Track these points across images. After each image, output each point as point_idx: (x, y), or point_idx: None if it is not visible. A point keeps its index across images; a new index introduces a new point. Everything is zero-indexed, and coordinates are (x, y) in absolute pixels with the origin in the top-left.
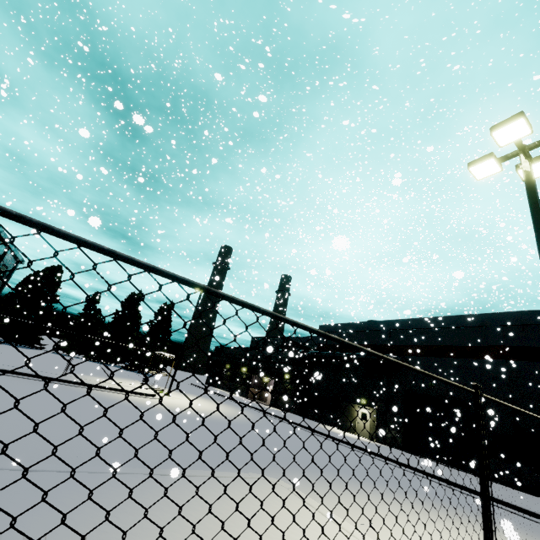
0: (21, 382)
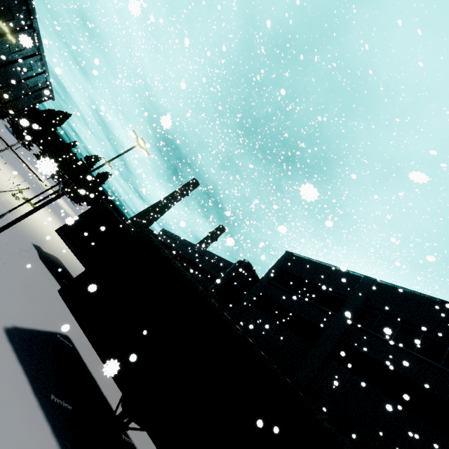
0: None
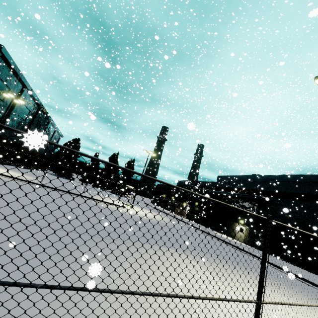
0: (65, 195)
